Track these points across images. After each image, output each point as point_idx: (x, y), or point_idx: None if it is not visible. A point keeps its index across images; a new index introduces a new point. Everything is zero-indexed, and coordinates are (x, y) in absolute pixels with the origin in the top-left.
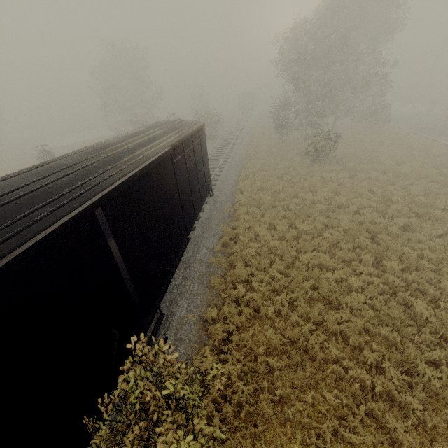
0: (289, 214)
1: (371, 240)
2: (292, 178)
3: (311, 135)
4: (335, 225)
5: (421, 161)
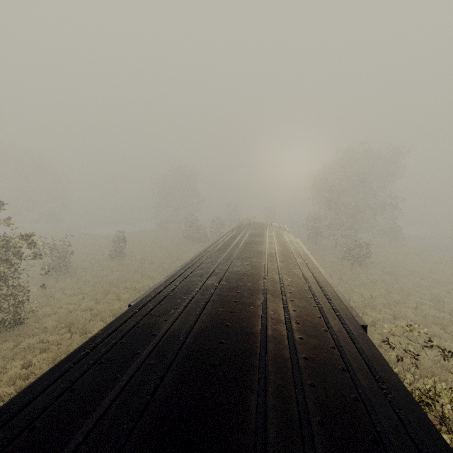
0: (356, 304)
1: (443, 330)
2: (340, 277)
3: (342, 243)
4: (403, 316)
5: (450, 272)
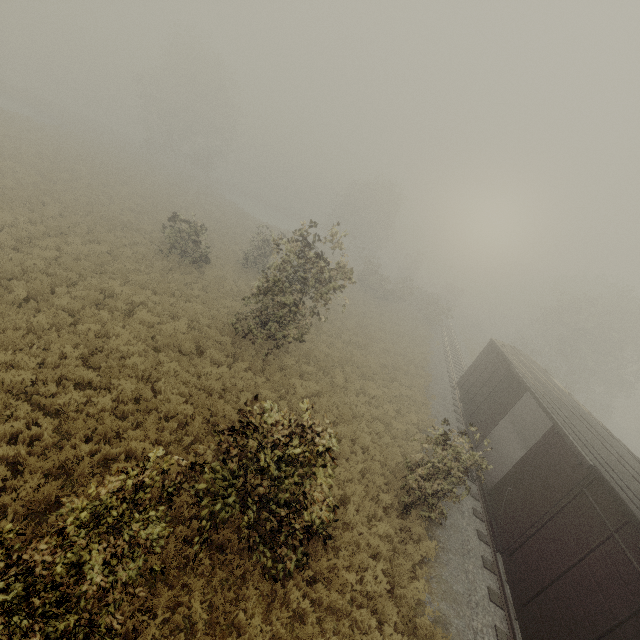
0: None
1: None
2: None
3: None
4: None
5: None
